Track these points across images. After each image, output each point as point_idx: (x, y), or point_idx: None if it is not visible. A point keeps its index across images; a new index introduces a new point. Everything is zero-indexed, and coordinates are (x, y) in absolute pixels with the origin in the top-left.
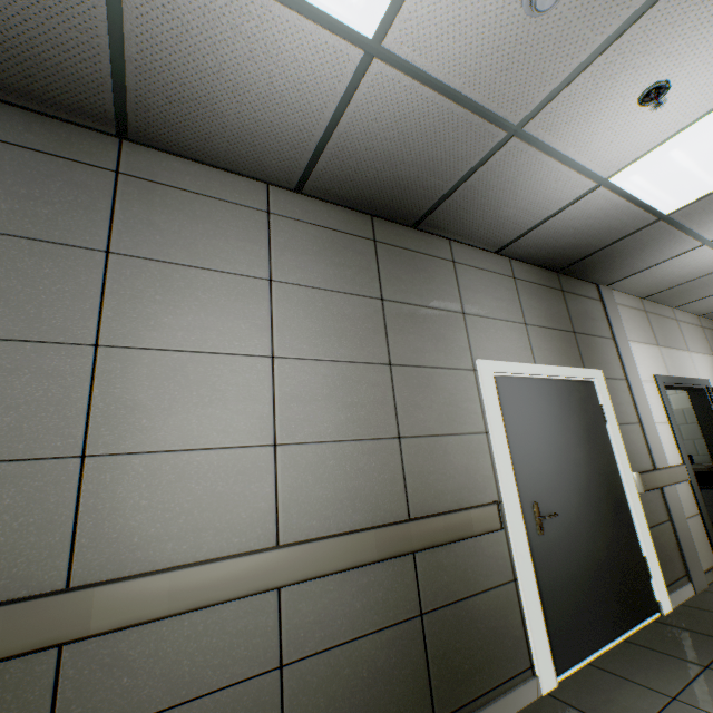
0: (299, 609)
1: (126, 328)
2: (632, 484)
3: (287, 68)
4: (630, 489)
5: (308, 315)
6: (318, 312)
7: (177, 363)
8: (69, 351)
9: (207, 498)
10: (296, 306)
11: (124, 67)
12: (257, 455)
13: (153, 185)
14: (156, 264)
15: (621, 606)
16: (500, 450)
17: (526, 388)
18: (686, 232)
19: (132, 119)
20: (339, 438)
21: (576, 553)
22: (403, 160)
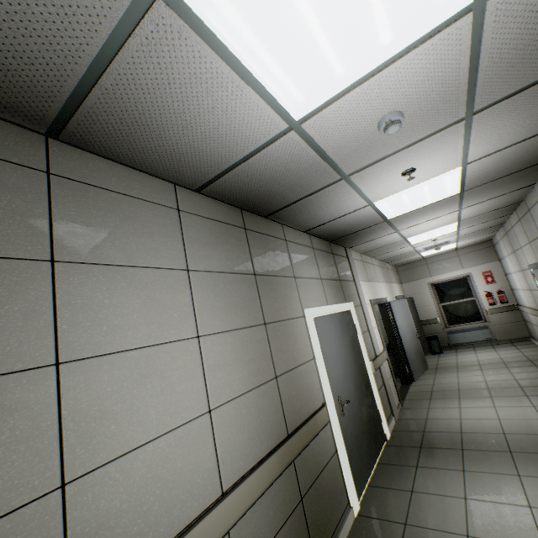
0: (241, 536)
1: (82, 338)
2: (370, 368)
3: (234, 122)
4: (370, 372)
5: (215, 296)
6: (221, 292)
7: (131, 362)
8: (30, 377)
9: (172, 477)
10: (207, 290)
11: (88, 89)
12: (200, 424)
13: (84, 186)
14: (99, 268)
15: (374, 444)
16: (322, 368)
17: (327, 322)
18: (392, 226)
19: (71, 125)
20: (246, 390)
21: (356, 420)
22: (279, 183)
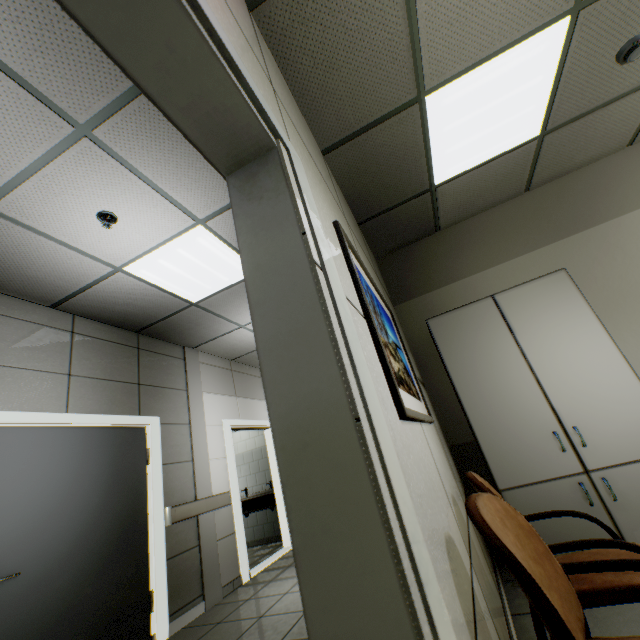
0: None
1: None
2: (161, 518)
3: None
4: (156, 524)
5: None
6: None
7: None
8: None
9: None
10: None
11: None
12: None
13: None
14: None
15: None
16: None
17: (39, 437)
18: (222, 317)
19: None
20: None
21: (42, 612)
22: None
